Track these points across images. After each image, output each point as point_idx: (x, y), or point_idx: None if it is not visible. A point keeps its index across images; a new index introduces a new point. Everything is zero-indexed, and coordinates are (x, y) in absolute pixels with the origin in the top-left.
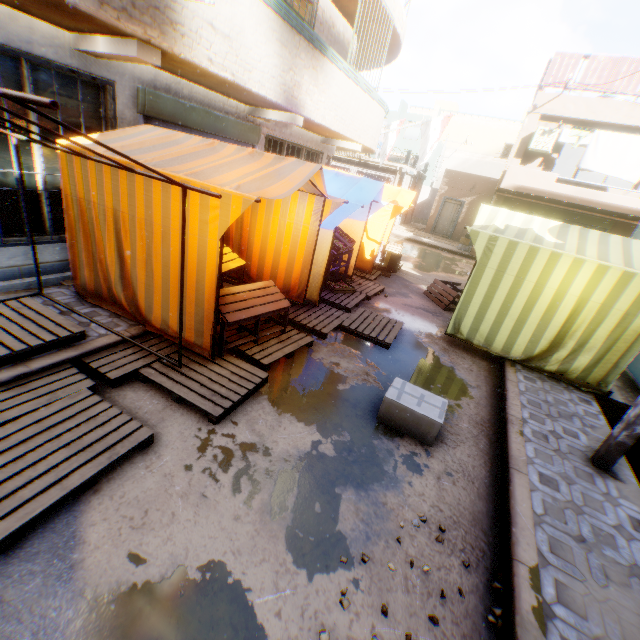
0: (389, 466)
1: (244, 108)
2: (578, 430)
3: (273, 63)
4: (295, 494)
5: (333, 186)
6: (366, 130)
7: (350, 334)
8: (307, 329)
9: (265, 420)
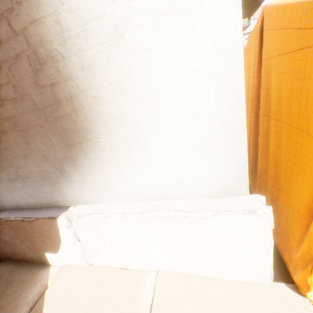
0: None
1: None
2: None
3: None
4: None
5: None
6: None
7: None
8: None
9: None
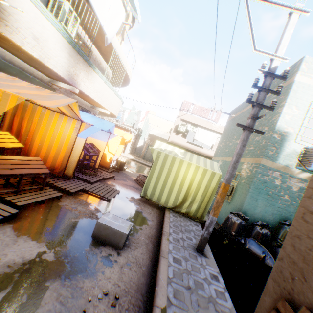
0: (92, 263)
1: (47, 78)
2: (193, 237)
3: (64, 60)
4: (7, 290)
5: (89, 120)
6: (112, 106)
7: (88, 194)
8: (61, 190)
9: (3, 240)
